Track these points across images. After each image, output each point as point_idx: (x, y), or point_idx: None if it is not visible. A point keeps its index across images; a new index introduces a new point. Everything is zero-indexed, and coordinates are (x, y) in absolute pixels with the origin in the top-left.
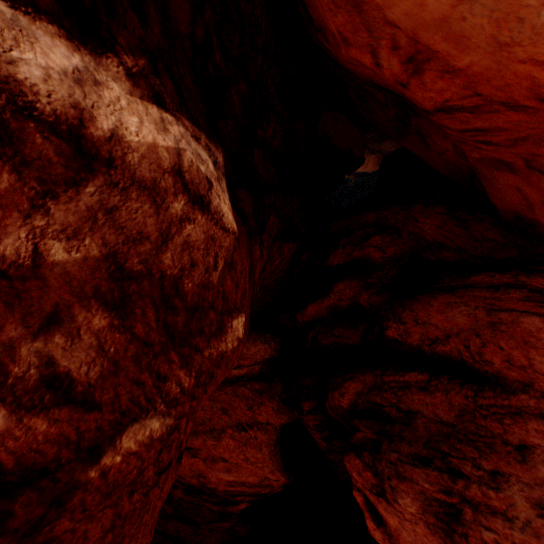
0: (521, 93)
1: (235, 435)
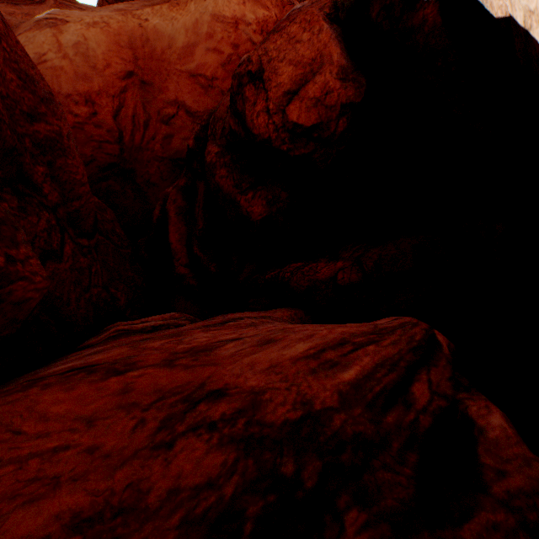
0: (118, 83)
1: (214, 328)
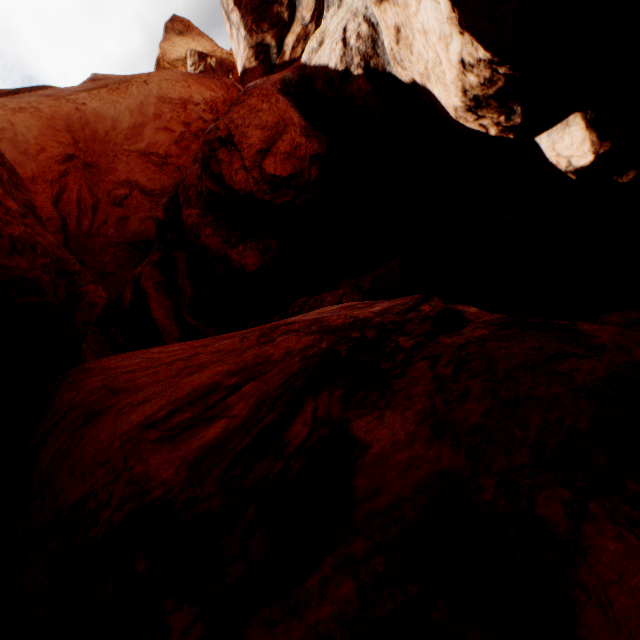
0: (57, 167)
1: None
